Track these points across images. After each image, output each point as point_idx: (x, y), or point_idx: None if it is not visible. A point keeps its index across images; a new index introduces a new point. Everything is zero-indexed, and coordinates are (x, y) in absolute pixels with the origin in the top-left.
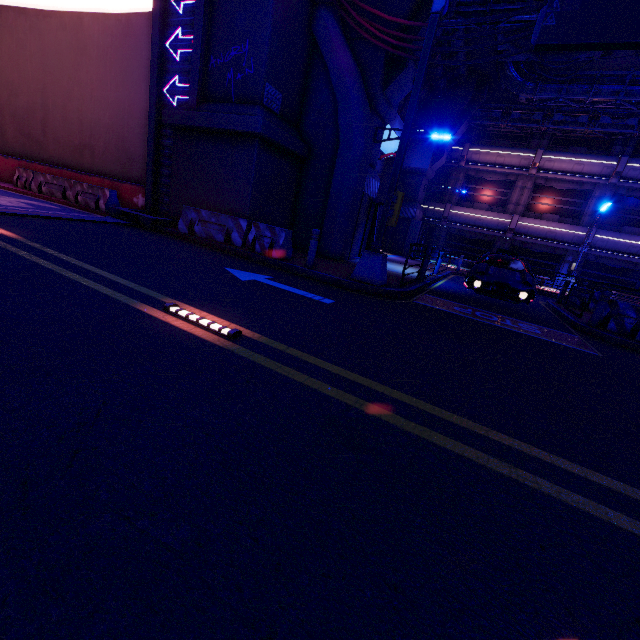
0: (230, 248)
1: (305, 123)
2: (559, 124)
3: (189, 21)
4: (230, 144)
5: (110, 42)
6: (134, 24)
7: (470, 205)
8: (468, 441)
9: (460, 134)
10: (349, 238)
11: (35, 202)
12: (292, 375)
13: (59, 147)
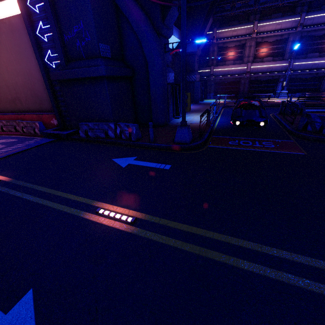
0: (110, 141)
1: (126, 56)
2: (264, 4)
3: (44, 16)
4: (91, 84)
5: (5, 37)
6: (14, 23)
7: (223, 63)
8: (254, 259)
9: (210, 24)
10: (166, 112)
11: (4, 140)
12: (167, 242)
13: (2, 102)
